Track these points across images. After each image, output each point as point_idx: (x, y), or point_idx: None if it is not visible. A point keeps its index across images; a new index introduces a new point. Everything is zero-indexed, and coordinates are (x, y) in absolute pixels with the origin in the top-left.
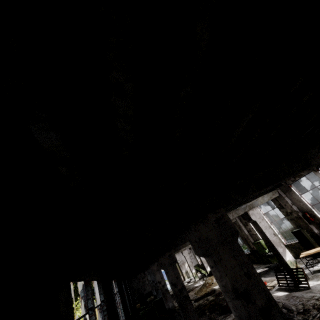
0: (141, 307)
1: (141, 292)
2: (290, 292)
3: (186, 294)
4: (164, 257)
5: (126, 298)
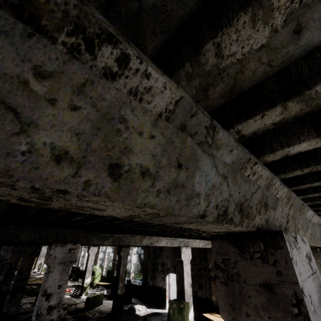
0: None
1: None
2: (72, 297)
3: (14, 272)
4: (19, 247)
5: None
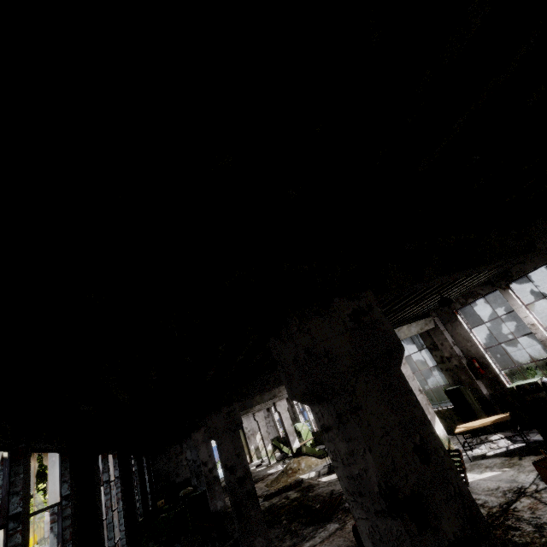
0: (164, 507)
1: (172, 479)
2: None
3: (251, 487)
4: (218, 415)
5: (139, 489)
